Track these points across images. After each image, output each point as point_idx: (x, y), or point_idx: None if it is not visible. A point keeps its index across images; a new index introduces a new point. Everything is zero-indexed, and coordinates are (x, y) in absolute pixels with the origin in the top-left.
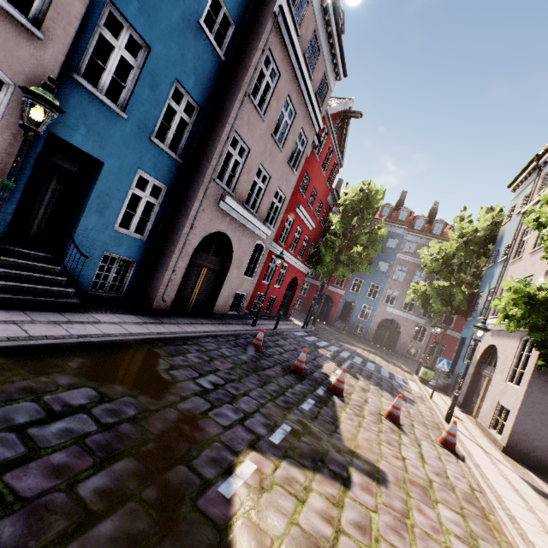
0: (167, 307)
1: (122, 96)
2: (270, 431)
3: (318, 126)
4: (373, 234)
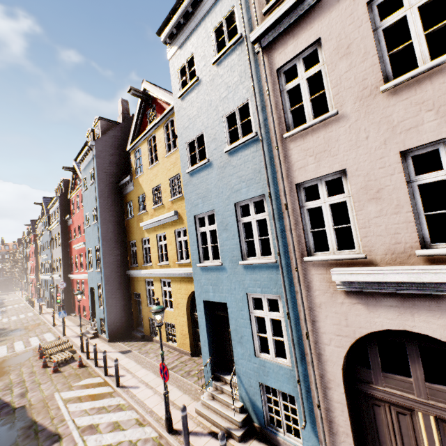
0: None
1: None
2: None
3: None
4: None
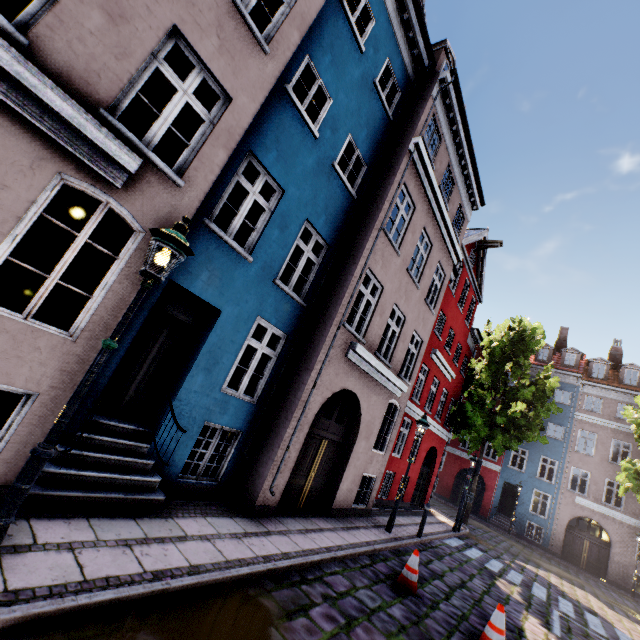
0: (274, 502)
1: (249, 239)
2: None
3: (457, 257)
4: (539, 385)
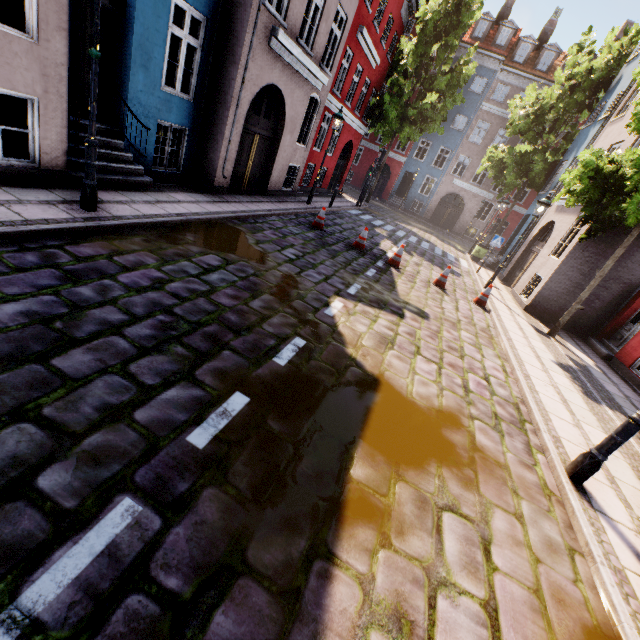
0: (226, 185)
1: None
2: (346, 288)
3: None
4: (456, 73)
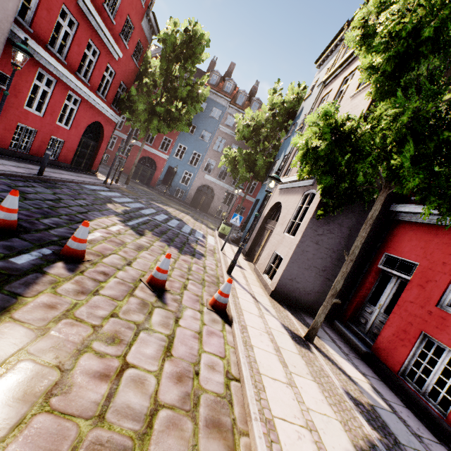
0: None
1: None
2: None
3: None
4: (195, 89)
